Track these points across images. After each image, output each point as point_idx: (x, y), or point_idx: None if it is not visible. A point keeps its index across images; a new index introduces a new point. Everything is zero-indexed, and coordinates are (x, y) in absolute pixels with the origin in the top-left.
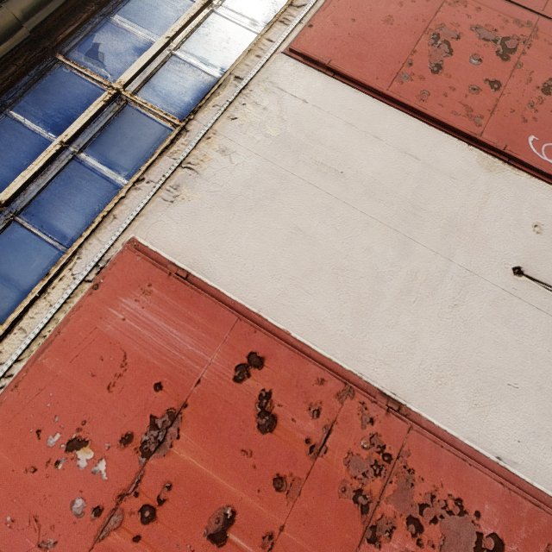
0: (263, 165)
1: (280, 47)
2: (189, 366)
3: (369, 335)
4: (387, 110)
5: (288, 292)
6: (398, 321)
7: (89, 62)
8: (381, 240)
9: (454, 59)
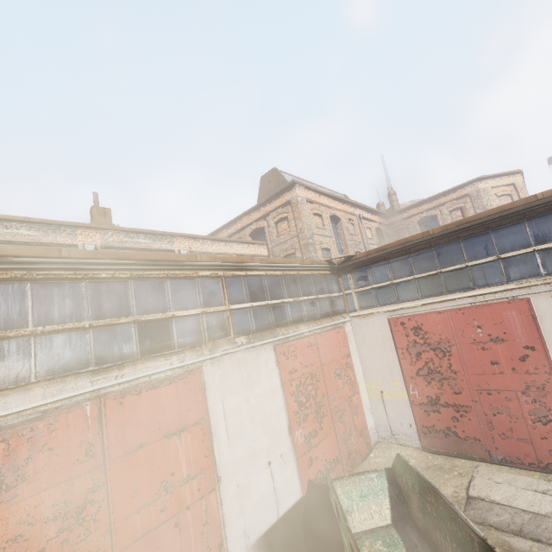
0: None
1: None
2: (515, 335)
3: None
4: None
5: None
6: None
7: None
8: None
9: None
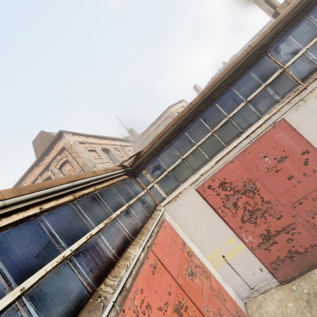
0: None
1: None
2: (291, 149)
3: None
4: None
5: None
6: None
7: (277, 56)
8: None
9: None
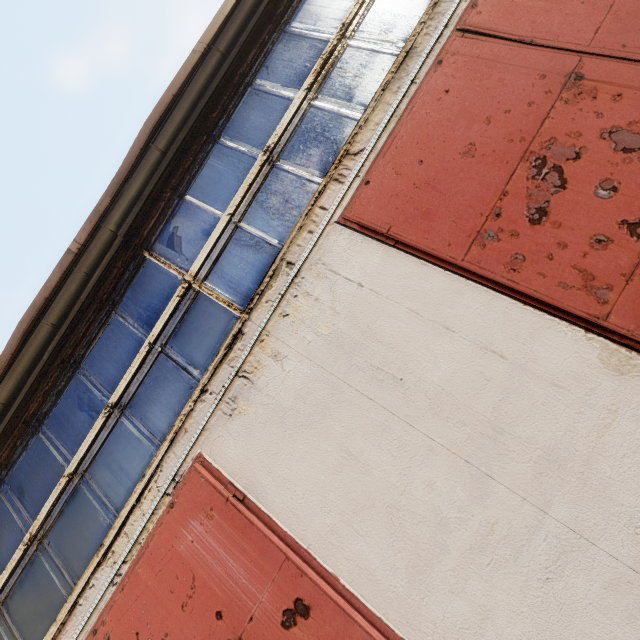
0: (314, 371)
1: (334, 216)
2: (243, 600)
3: (427, 599)
4: (463, 287)
5: (337, 530)
6: (465, 587)
7: (167, 253)
8: (447, 474)
9: (567, 194)
